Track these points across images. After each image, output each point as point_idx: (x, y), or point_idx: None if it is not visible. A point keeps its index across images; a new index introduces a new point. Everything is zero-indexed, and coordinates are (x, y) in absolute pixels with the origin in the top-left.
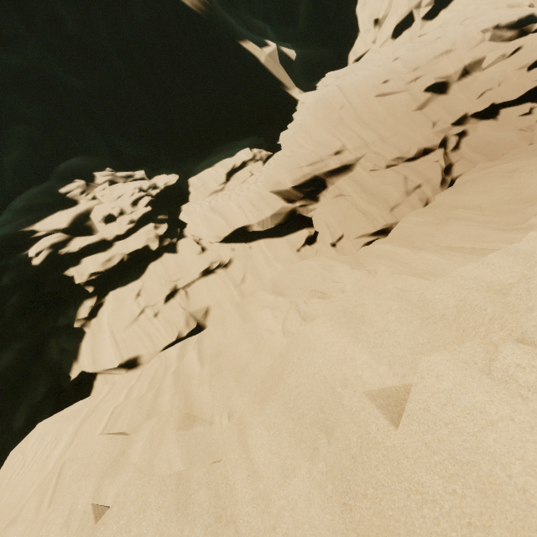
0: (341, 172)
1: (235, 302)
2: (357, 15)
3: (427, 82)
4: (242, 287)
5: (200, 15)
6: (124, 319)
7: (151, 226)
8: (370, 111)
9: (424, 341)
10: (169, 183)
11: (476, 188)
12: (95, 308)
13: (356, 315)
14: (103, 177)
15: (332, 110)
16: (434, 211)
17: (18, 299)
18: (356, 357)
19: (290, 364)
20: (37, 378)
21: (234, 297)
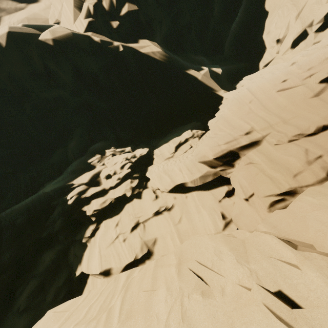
0: (251, 146)
1: (173, 237)
2: (264, 39)
3: (321, 77)
4: (179, 226)
5: (163, 62)
6: (107, 241)
7: (129, 181)
8: (273, 101)
9: None
10: (142, 154)
11: None
12: (94, 230)
13: None
14: (109, 152)
15: (243, 104)
16: None
17: (60, 222)
18: None
19: None
20: (62, 270)
21: (173, 233)
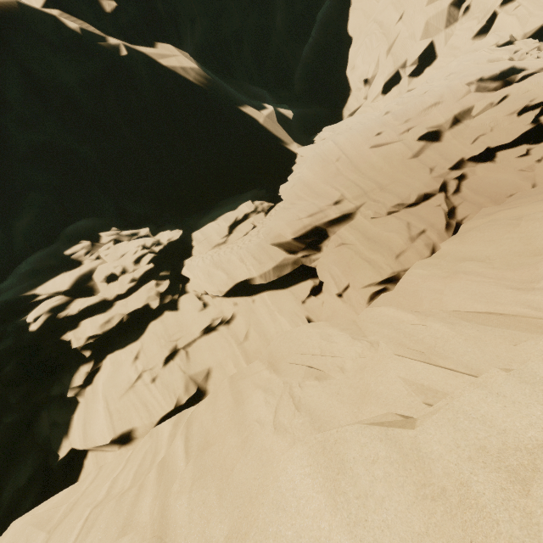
0: (342, 221)
1: (238, 362)
2: (348, 77)
3: (419, 132)
4: (246, 345)
5: (202, 88)
6: (120, 386)
7: (152, 283)
8: (366, 161)
9: (420, 528)
10: (172, 239)
11: (481, 237)
12: (91, 374)
13: (336, 456)
14: (108, 237)
15: (329, 162)
16: (440, 262)
17: (12, 368)
18: (332, 538)
19: (254, 529)
20: (24, 457)
21: (237, 356)
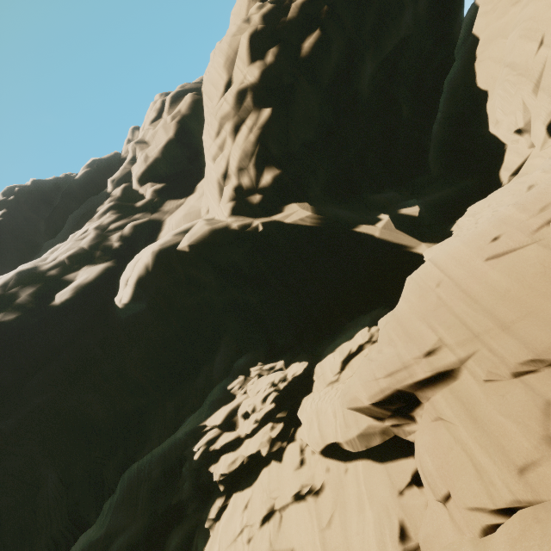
0: (438, 381)
1: None
2: (494, 134)
3: None
4: (326, 534)
5: (318, 227)
6: (228, 535)
7: (268, 426)
8: (480, 281)
9: None
10: (296, 373)
11: None
12: (222, 508)
13: None
14: (254, 372)
15: (426, 290)
16: None
17: (187, 485)
18: None
19: None
20: None
21: (316, 547)
